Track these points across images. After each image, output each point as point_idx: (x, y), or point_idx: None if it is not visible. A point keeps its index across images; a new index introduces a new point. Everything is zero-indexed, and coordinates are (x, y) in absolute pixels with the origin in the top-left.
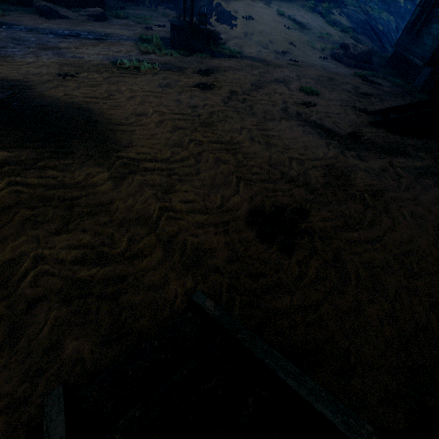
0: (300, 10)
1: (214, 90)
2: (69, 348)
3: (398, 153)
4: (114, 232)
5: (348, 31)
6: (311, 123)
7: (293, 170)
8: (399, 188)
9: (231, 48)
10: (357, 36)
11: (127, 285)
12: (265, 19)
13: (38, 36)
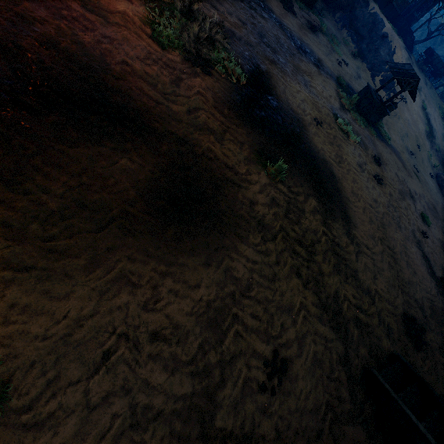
0: (436, 111)
1: (382, 186)
2: (362, 351)
3: None
4: (362, 295)
5: None
6: (425, 256)
7: (418, 294)
8: None
9: (384, 126)
10: None
11: (371, 330)
12: (413, 107)
13: (286, 40)
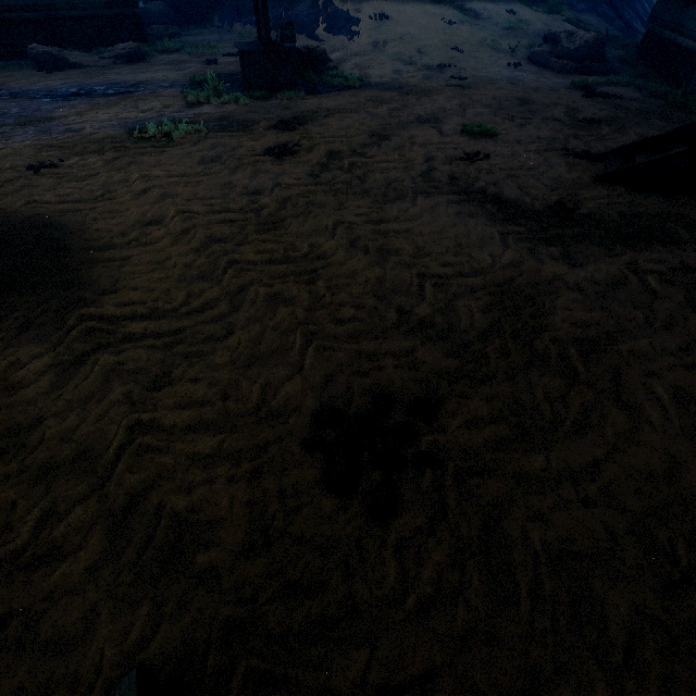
0: None
1: (298, 155)
2: None
3: (650, 238)
4: (18, 499)
5: (559, 10)
6: (476, 195)
7: (424, 303)
8: (650, 326)
9: (347, 73)
10: (578, 15)
11: None
12: (409, 14)
13: (24, 103)
